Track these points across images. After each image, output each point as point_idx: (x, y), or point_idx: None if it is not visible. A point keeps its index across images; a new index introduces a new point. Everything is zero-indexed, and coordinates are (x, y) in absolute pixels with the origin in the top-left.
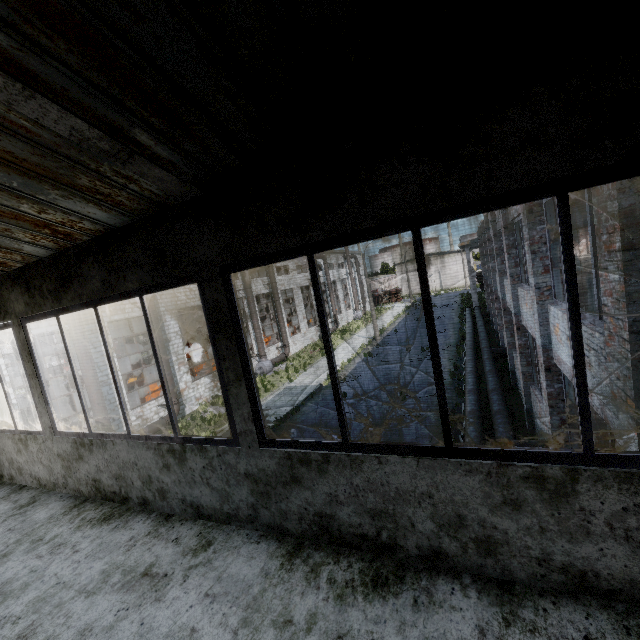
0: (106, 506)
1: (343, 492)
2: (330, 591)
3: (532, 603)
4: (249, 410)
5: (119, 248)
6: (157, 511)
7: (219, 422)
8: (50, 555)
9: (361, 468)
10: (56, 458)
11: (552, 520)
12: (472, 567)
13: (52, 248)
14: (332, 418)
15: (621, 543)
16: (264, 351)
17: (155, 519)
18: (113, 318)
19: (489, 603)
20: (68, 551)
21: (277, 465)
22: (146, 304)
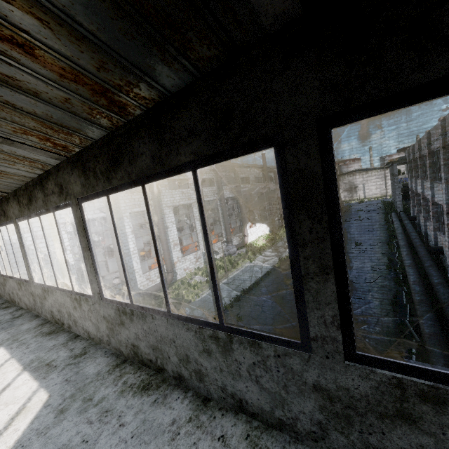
0: (143, 372)
1: None
2: None
3: None
4: (335, 313)
5: (173, 117)
6: (192, 389)
7: (200, 287)
8: (99, 423)
9: None
10: (102, 319)
11: None
12: None
13: (105, 127)
14: (286, 293)
15: None
16: (231, 238)
17: (192, 400)
18: (133, 210)
19: None
20: (114, 422)
21: (372, 389)
22: (199, 179)
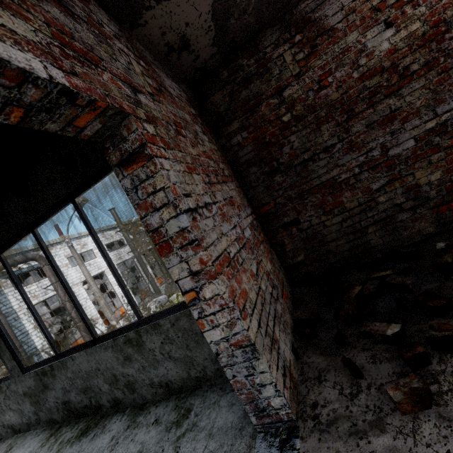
0: None
1: (67, 384)
2: (56, 449)
3: (147, 411)
4: (9, 353)
5: None
6: None
7: None
8: None
9: (67, 366)
10: None
11: (144, 360)
12: (131, 402)
13: None
14: None
15: (170, 361)
16: (158, 289)
17: None
18: None
19: (128, 420)
20: None
21: (34, 381)
22: None
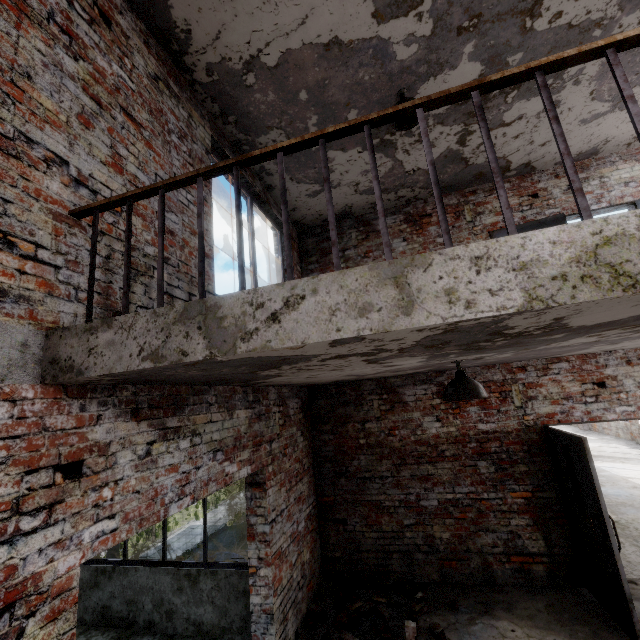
0: None
1: (118, 590)
2: None
3: None
4: None
5: None
6: None
7: None
8: None
9: (128, 574)
10: None
11: (192, 596)
12: (163, 629)
13: None
14: None
15: (211, 605)
16: None
17: None
18: None
19: None
20: None
21: (90, 575)
22: None
